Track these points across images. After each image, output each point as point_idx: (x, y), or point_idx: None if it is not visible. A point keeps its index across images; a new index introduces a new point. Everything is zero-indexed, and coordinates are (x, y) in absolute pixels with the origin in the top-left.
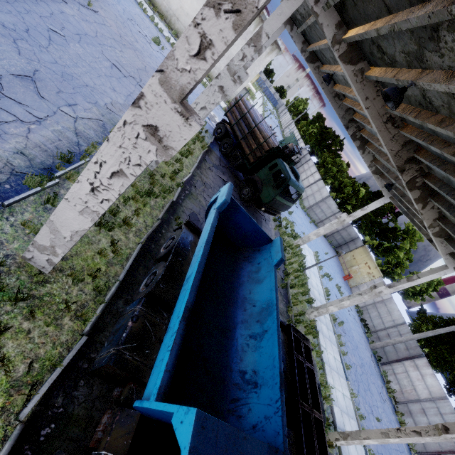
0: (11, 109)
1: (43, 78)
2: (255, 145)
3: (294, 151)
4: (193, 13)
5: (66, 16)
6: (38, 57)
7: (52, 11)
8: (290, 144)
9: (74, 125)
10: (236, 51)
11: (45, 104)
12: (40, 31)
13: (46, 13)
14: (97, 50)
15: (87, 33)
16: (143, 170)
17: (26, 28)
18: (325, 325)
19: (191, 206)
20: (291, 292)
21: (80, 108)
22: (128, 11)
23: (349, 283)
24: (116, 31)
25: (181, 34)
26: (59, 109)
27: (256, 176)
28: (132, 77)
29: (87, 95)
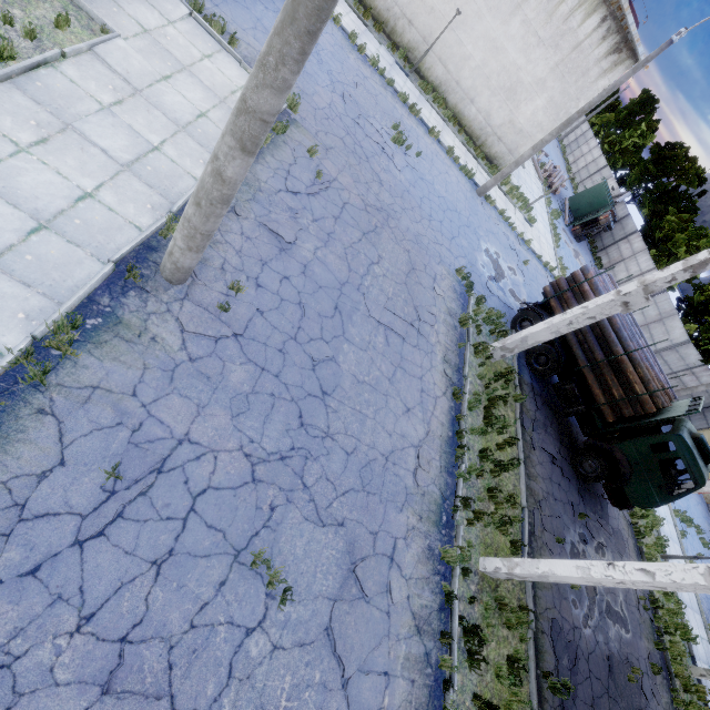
0: (361, 698)
1: (353, 534)
2: (620, 389)
3: (610, 229)
4: (443, 6)
5: (311, 274)
6: (331, 482)
7: (298, 290)
8: (602, 217)
9: (410, 610)
10: (530, 74)
11: (375, 611)
12: (309, 390)
13: (296, 313)
14: (363, 316)
15: (341, 281)
16: (488, 595)
17: (297, 411)
18: (706, 663)
19: (544, 599)
20: (665, 638)
21: (401, 545)
22: (346, 89)
23: (704, 493)
24: (358, 198)
25: (415, 52)
26: (392, 603)
27: (617, 450)
28: (409, 324)
29: (394, 488)
